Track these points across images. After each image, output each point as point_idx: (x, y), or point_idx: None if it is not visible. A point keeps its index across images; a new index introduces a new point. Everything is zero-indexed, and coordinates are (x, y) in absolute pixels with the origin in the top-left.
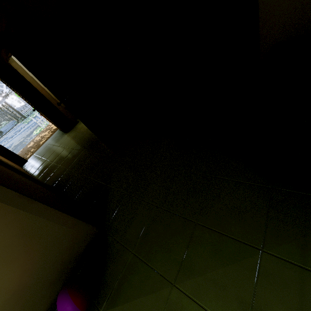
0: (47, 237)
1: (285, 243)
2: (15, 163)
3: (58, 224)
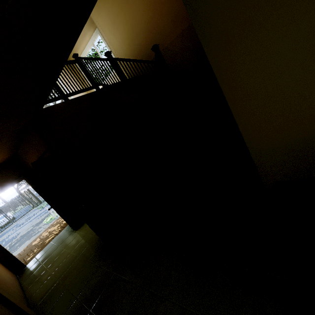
0: None
1: None
2: (12, 270)
3: None
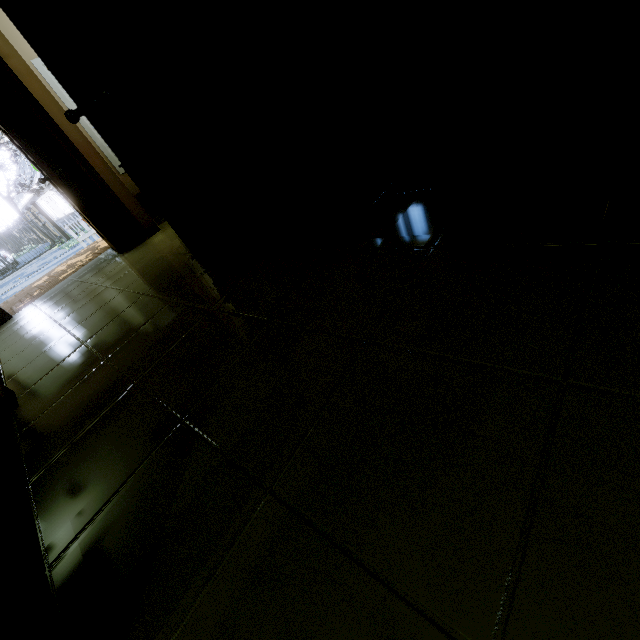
0: None
1: None
2: None
3: None
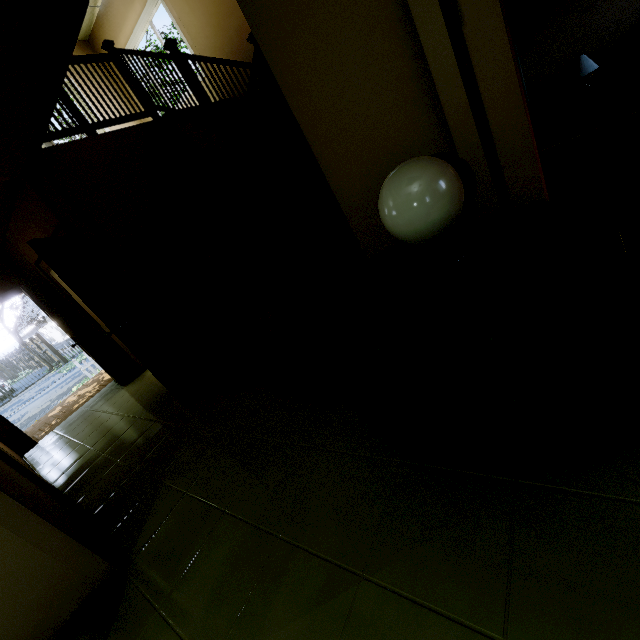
0: (2, 570)
1: (396, 559)
2: (12, 447)
3: (30, 544)
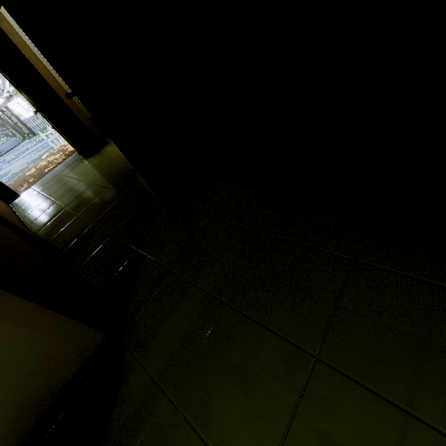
0: None
1: None
2: None
3: (14, 324)
